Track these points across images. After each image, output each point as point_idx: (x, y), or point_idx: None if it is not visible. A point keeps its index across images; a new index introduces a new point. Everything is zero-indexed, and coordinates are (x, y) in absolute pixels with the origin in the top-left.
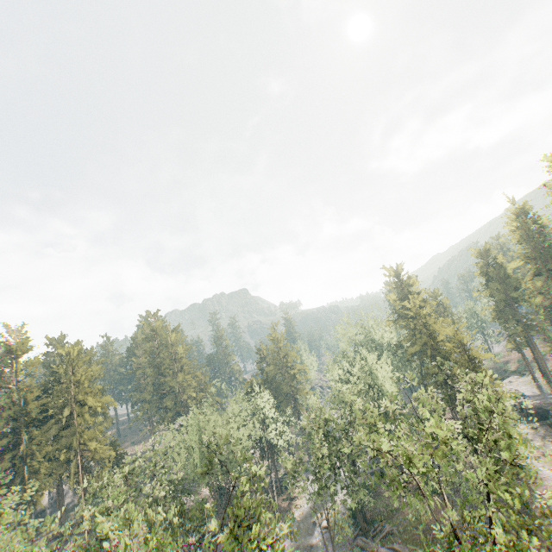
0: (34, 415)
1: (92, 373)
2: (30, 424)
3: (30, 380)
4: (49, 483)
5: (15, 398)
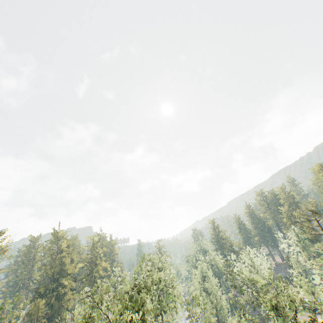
0: (69, 271)
1: (106, 249)
2: (65, 277)
3: (65, 253)
4: (68, 314)
5: (62, 261)
